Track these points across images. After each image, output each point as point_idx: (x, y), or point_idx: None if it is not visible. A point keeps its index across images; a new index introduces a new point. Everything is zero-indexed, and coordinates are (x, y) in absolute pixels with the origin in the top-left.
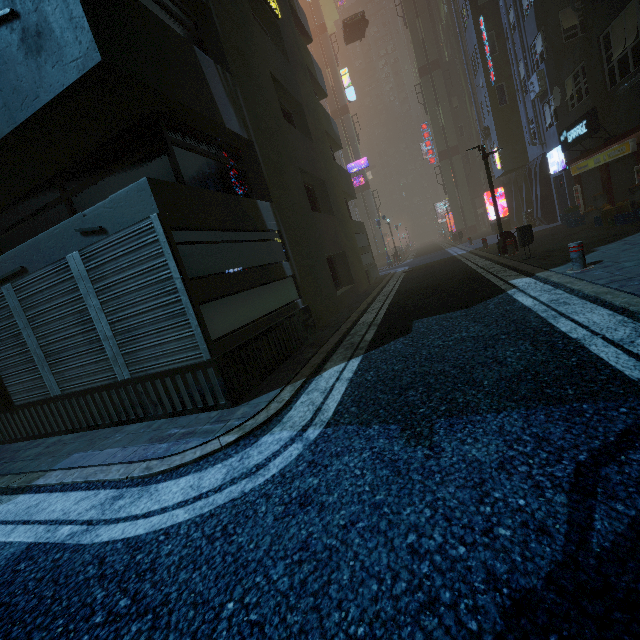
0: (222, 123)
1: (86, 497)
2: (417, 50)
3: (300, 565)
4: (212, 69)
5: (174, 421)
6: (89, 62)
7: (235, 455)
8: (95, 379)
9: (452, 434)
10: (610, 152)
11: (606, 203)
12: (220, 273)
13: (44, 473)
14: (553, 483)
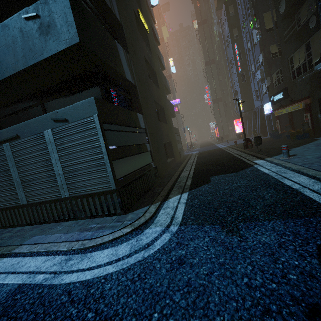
0: (125, 76)
1: (48, 259)
2: (205, 54)
3: (189, 294)
4: (122, 51)
5: (91, 220)
6: (73, 41)
7: (132, 238)
8: (48, 196)
9: (249, 230)
10: (293, 107)
11: (291, 129)
12: (121, 146)
13: (17, 246)
14: (309, 254)
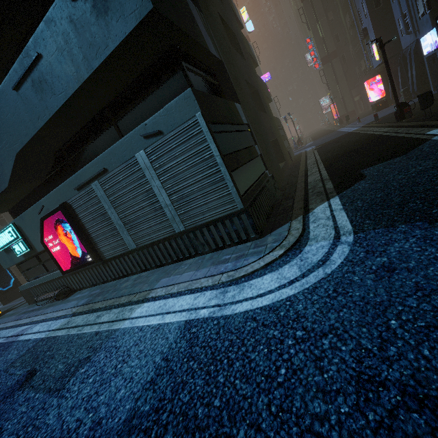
0: (208, 49)
1: (197, 296)
2: None
3: (428, 297)
4: (195, 10)
5: (220, 253)
6: (144, 11)
7: (293, 259)
8: (159, 234)
9: None
10: None
11: None
12: (232, 152)
13: (150, 291)
14: None
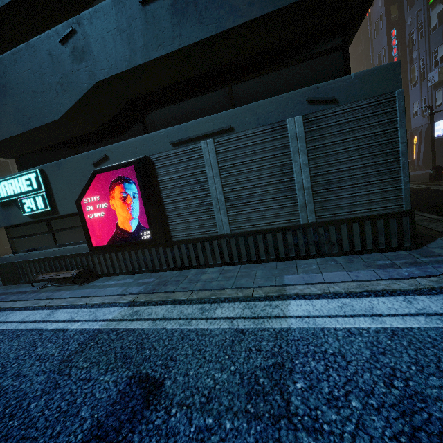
0: None
1: (405, 300)
2: None
3: None
4: None
5: (359, 257)
6: None
7: None
8: (274, 222)
9: None
10: None
11: None
12: None
13: (280, 287)
14: None
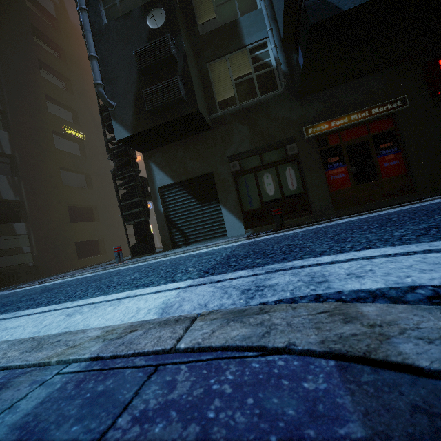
0: (0, 198)
1: None
2: None
3: None
4: (3, 179)
5: None
6: None
7: None
8: None
9: None
10: None
11: None
12: None
13: None
14: None
